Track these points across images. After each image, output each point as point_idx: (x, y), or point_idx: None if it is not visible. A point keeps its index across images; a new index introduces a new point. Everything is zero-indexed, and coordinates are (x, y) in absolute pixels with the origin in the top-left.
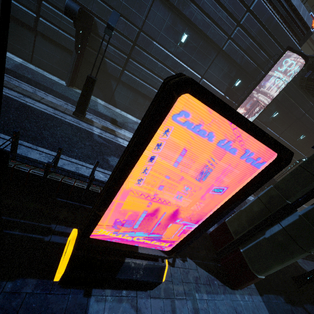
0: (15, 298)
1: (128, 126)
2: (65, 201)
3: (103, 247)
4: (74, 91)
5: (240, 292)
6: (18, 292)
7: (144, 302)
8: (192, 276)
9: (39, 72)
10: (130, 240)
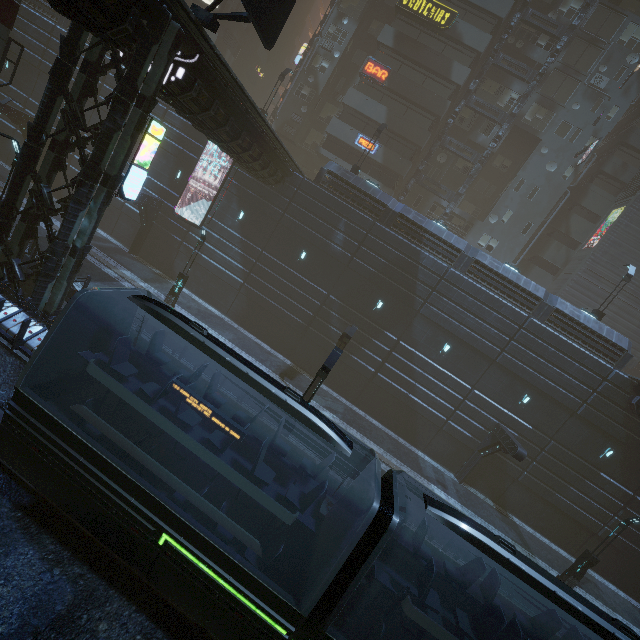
0: None
1: None
2: None
3: None
4: None
5: None
6: None
7: None
8: None
9: (2, 165)
10: None
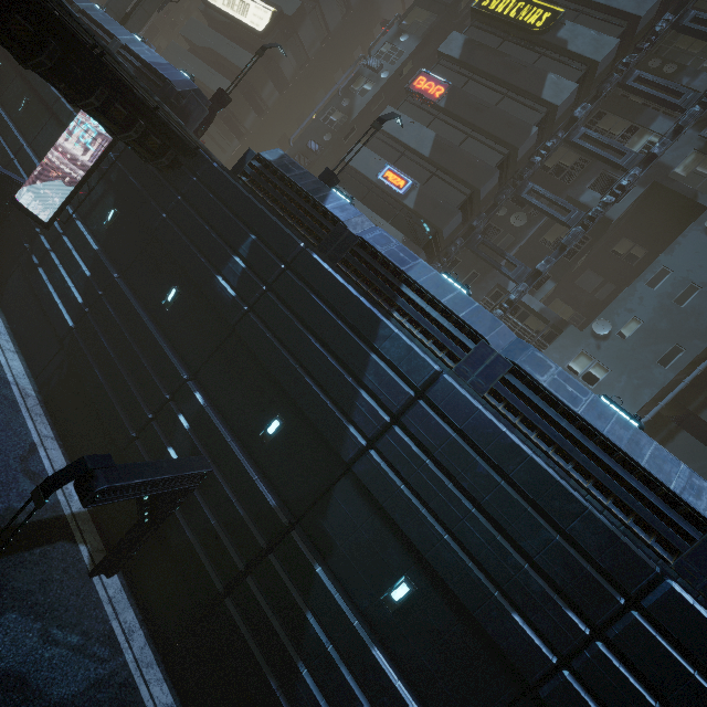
0: None
1: None
2: None
3: None
4: None
5: None
6: None
7: None
8: None
9: None
10: None
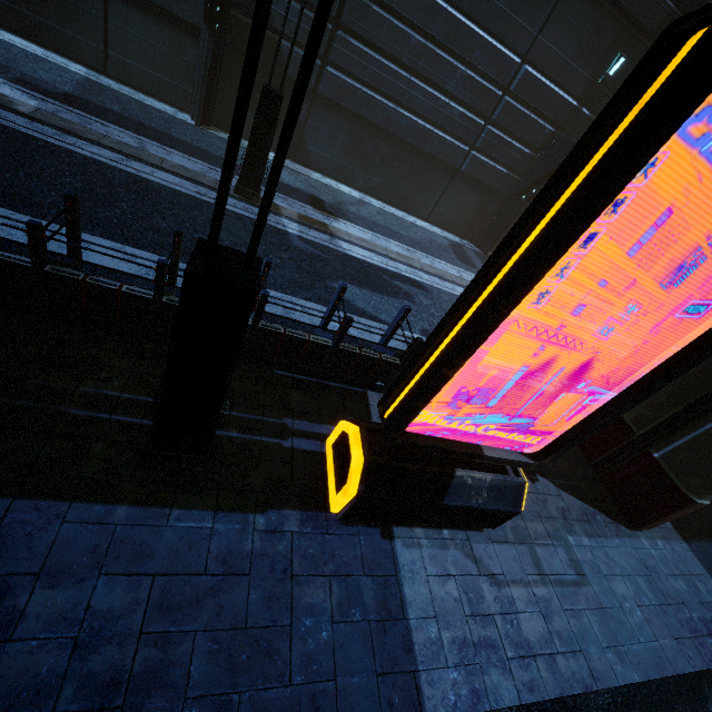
0: (279, 540)
1: (348, 212)
2: (290, 376)
3: (425, 446)
4: (216, 138)
5: (646, 534)
6: (279, 531)
7: (484, 549)
8: (553, 507)
9: (129, 96)
10: (459, 436)
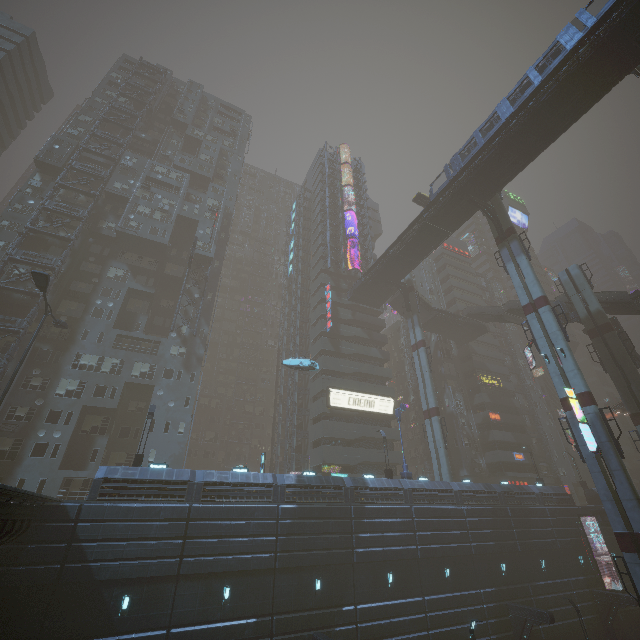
0: None
1: None
2: None
3: None
4: None
5: None
6: None
7: None
8: None
9: None
10: None
